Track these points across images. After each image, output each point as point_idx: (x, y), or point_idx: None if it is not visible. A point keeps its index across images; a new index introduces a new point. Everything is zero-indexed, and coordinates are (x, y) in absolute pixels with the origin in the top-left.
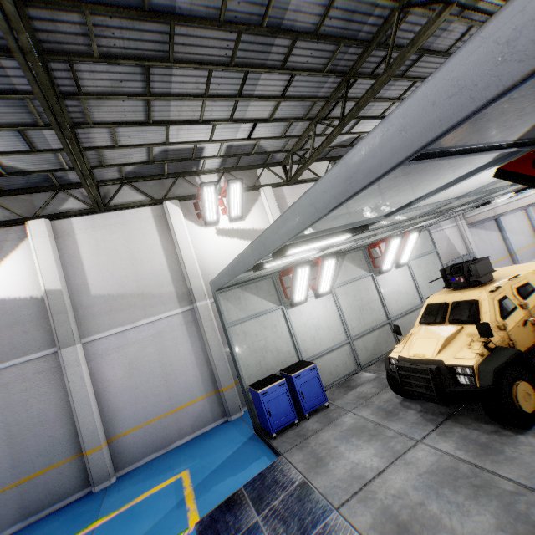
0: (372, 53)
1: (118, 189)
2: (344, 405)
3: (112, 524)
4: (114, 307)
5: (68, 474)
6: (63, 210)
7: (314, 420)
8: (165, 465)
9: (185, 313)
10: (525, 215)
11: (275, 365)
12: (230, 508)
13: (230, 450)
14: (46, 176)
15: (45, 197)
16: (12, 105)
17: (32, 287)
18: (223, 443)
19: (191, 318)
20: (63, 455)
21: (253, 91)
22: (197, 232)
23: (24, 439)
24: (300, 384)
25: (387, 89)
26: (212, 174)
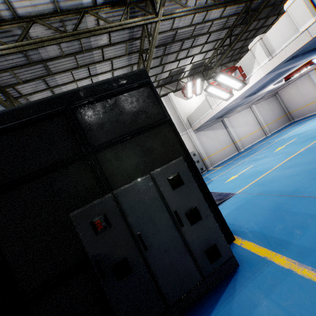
0: None
1: None
2: None
3: None
4: None
5: None
6: None
7: None
8: None
9: None
10: (251, 110)
11: None
12: None
13: None
14: None
15: None
16: None
17: None
18: None
19: None
20: None
21: None
22: None
23: None
24: None
25: (54, 81)
26: None
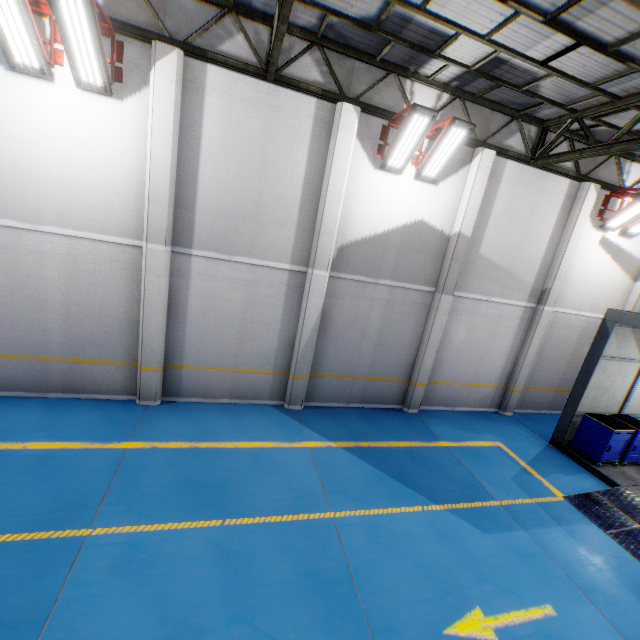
0: None
1: (559, 143)
2: None
3: (465, 454)
4: (487, 274)
5: (394, 389)
6: (505, 145)
7: (630, 470)
8: (465, 424)
9: (526, 309)
10: None
11: (601, 406)
12: (596, 504)
13: (535, 447)
14: (532, 102)
15: (500, 121)
16: None
17: (446, 220)
18: (518, 435)
19: (527, 316)
20: (398, 375)
21: None
22: (586, 232)
23: (384, 349)
24: (637, 439)
25: None
26: None
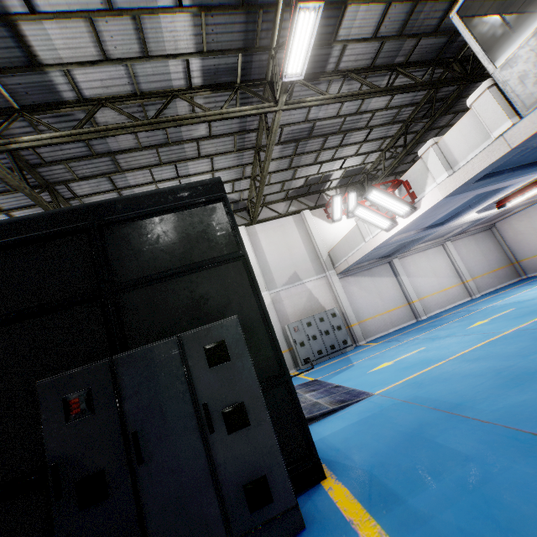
0: (47, 169)
1: None
2: None
3: None
4: None
5: None
6: None
7: None
8: None
9: None
10: (445, 251)
11: None
12: None
13: None
14: None
15: None
16: None
17: None
18: None
19: None
20: None
21: None
22: None
23: None
24: None
25: (124, 180)
26: None
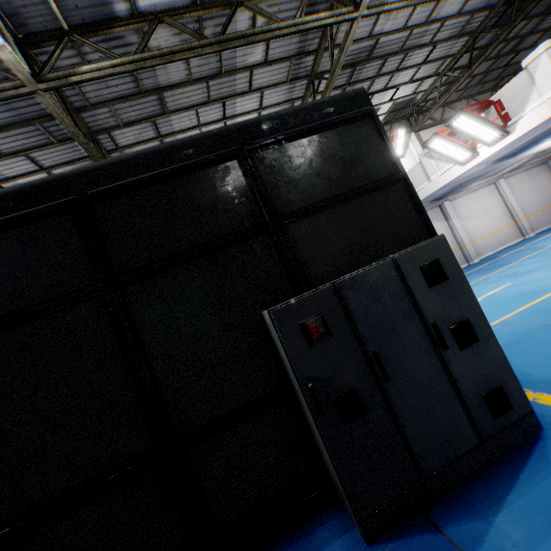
0: (90, 113)
1: None
2: None
3: None
4: None
5: None
6: None
7: None
8: None
9: None
10: (496, 190)
11: None
12: None
13: None
14: None
15: None
16: None
17: None
18: None
19: None
20: None
21: (6, 175)
22: None
23: None
24: None
25: (169, 124)
26: None
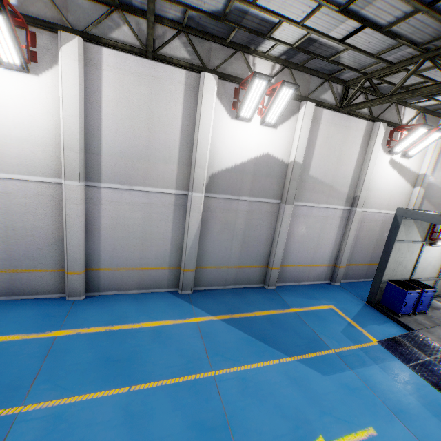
0: None
1: (358, 96)
2: (438, 318)
3: (309, 316)
4: (315, 188)
5: (257, 273)
6: (321, 99)
7: (421, 317)
8: (308, 294)
9: (344, 211)
10: None
11: (399, 275)
12: (399, 345)
13: (356, 307)
14: (337, 68)
15: (317, 82)
16: (437, 30)
17: (285, 153)
18: (344, 299)
19: (345, 216)
20: (259, 263)
21: None
22: (380, 156)
23: (248, 246)
24: (423, 296)
25: None
26: (413, 109)
